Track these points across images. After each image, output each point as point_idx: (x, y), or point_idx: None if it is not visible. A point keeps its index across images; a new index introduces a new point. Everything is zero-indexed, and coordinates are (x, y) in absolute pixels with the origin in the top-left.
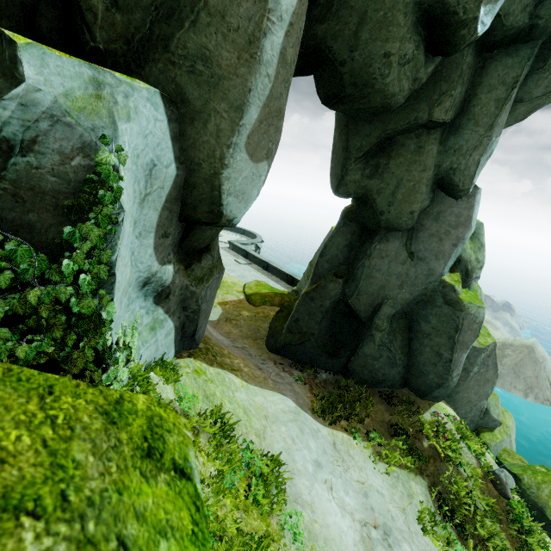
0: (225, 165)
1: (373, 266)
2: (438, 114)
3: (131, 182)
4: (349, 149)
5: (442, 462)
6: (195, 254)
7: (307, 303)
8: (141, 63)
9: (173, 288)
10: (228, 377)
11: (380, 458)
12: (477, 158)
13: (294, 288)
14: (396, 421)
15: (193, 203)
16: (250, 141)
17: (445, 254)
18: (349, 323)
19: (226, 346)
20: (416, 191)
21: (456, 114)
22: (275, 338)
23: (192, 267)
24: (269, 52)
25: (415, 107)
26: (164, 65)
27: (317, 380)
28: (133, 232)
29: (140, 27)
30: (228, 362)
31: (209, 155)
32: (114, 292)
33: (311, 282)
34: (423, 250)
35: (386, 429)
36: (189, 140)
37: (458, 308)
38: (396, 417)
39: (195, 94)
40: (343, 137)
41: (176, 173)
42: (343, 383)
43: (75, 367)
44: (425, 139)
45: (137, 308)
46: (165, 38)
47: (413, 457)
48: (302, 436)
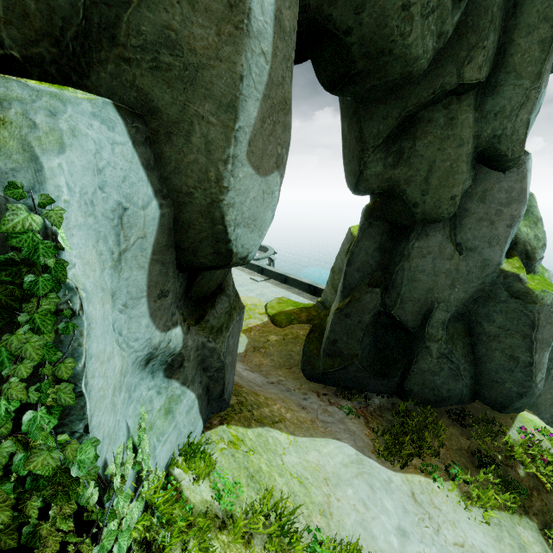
0: (224, 188)
1: (414, 268)
2: (470, 74)
3: (89, 243)
4: (365, 138)
5: (548, 494)
6: (206, 300)
7: (343, 321)
8: (84, 70)
9: (186, 353)
10: (271, 436)
11: (471, 502)
12: (525, 118)
13: (318, 299)
14: (477, 446)
15: (191, 246)
16: (252, 149)
17: (500, 238)
18: (396, 335)
19: (260, 386)
20: (454, 172)
21: (490, 71)
22: (313, 365)
23: (206, 317)
24: (260, 18)
25: (439, 71)
26: (116, 66)
27: (370, 407)
28: (113, 307)
29: (71, 17)
30: (267, 412)
31: (201, 179)
32: (94, 408)
33: (342, 296)
34: (471, 239)
35: (468, 458)
36: (170, 164)
37: (529, 300)
38: (476, 442)
39: (165, 98)
40: (355, 126)
41: (159, 213)
42: (401, 407)
43: (48, 547)
44: (456, 107)
45: (143, 393)
46: (109, 25)
47: (510, 492)
48: (374, 494)
